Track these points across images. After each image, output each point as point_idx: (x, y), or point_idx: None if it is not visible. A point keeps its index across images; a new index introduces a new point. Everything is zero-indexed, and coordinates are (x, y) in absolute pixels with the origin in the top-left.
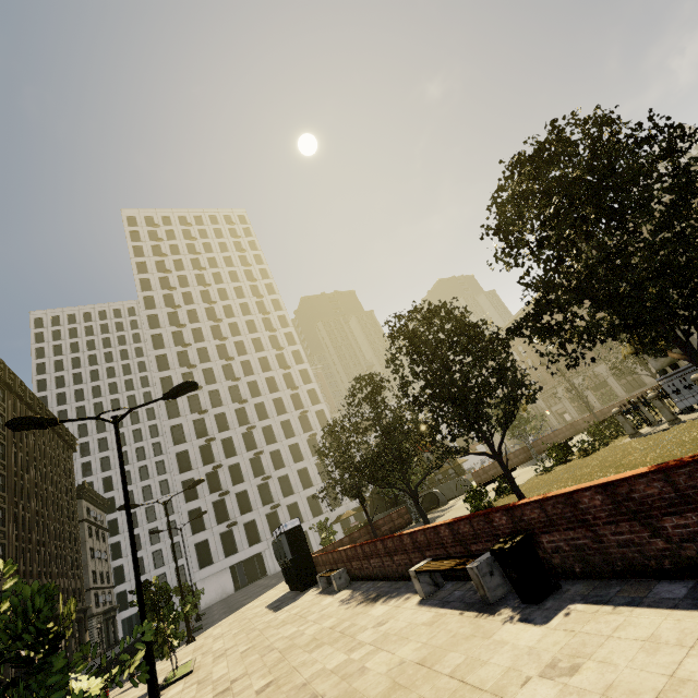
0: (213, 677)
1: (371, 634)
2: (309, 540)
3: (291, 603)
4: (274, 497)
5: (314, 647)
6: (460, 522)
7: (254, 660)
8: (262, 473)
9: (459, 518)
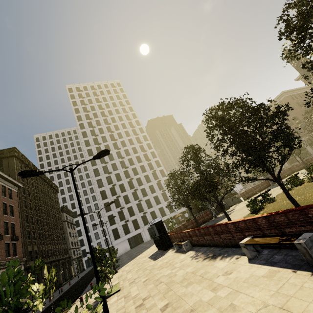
0: (131, 295)
1: (224, 279)
2: None
3: (161, 256)
4: (144, 209)
5: (187, 284)
6: (276, 215)
7: (152, 287)
8: (138, 199)
9: (275, 213)
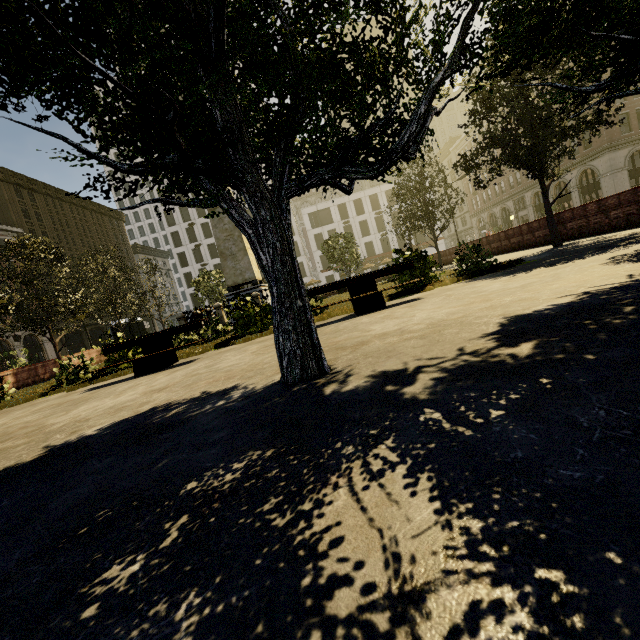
0: None
1: None
2: None
3: None
4: None
5: None
6: None
7: None
8: None
9: None
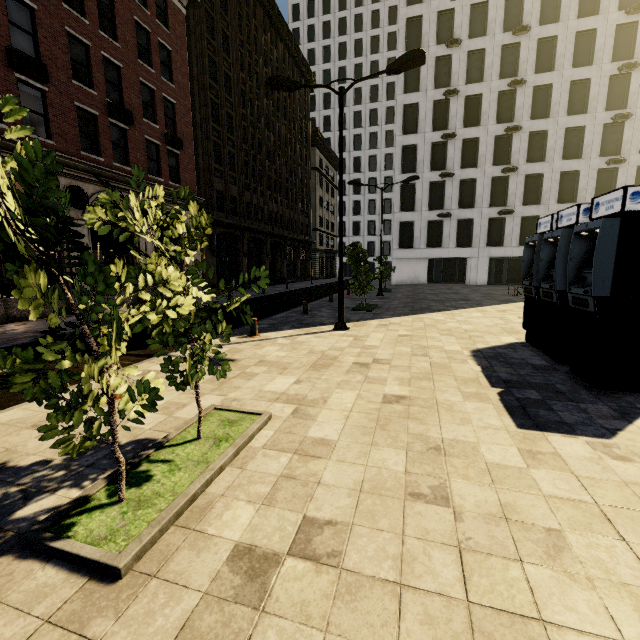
0: None
1: None
2: None
3: (584, 436)
4: (508, 200)
5: None
6: None
7: None
8: (504, 163)
9: None
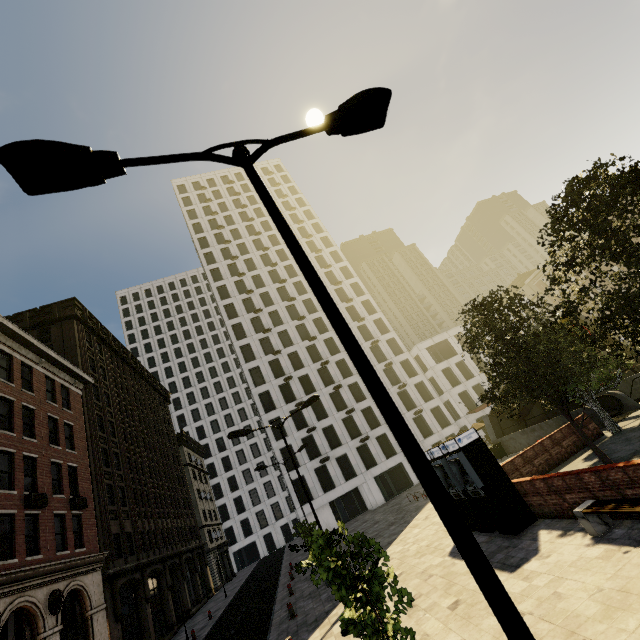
0: None
1: None
2: (405, 472)
3: (532, 557)
4: (361, 430)
5: None
6: None
7: None
8: (344, 407)
9: None
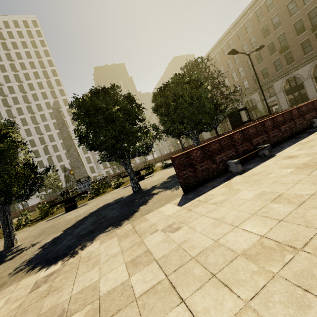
0: None
1: None
2: None
3: None
4: (58, 173)
5: None
6: None
7: None
8: (53, 164)
9: None
